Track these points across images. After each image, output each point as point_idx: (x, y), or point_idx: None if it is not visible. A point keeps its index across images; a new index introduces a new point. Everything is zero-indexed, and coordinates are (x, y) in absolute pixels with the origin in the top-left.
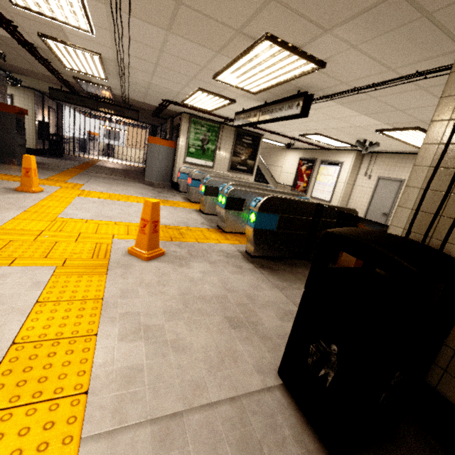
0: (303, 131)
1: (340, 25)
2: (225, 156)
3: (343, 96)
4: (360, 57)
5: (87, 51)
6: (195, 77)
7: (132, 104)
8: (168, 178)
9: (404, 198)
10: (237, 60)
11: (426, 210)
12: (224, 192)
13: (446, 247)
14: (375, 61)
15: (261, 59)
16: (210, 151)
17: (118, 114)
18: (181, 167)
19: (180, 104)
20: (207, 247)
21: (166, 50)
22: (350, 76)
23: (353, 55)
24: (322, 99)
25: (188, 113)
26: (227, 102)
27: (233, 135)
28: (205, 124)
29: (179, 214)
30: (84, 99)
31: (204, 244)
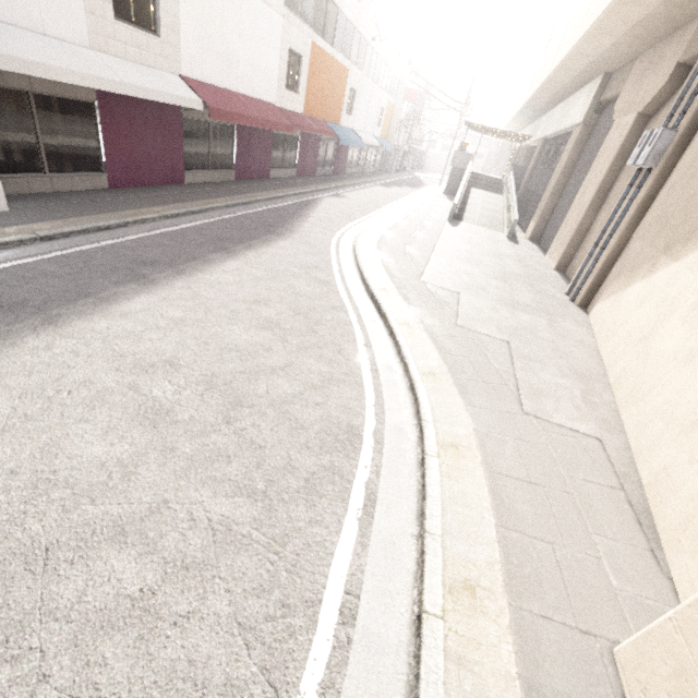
0: None
1: None
2: None
3: None
4: None
5: None
6: None
7: None
8: None
9: None
10: None
11: None
12: None
13: None
14: None
15: None
16: None
17: None
18: None
19: None
20: None
21: None
22: None
23: None
24: None
25: None
26: None
27: None
28: None
29: None
30: None
31: None
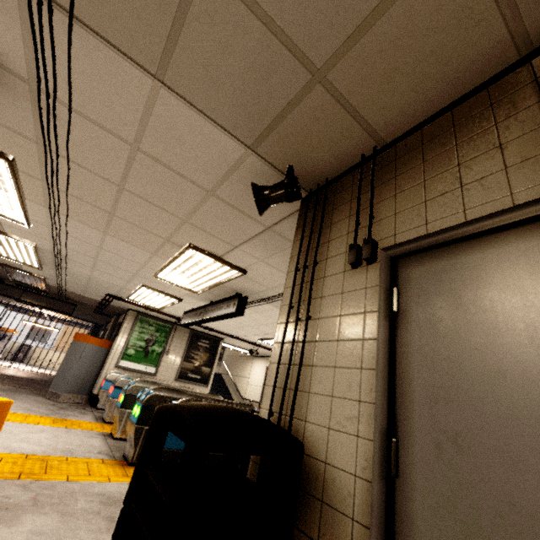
0: (260, 336)
1: (243, 245)
2: (174, 360)
3: (276, 300)
4: (271, 269)
5: (21, 240)
6: (137, 274)
7: (71, 297)
8: (87, 389)
9: (269, 376)
10: (170, 262)
11: (281, 385)
12: (141, 398)
13: (295, 424)
14: (282, 273)
15: (192, 263)
16: (155, 353)
17: (47, 306)
18: (110, 373)
19: (126, 300)
20: (79, 488)
21: (104, 247)
22: (272, 283)
23: (264, 266)
24: (259, 302)
25: (136, 310)
26: (174, 300)
27: (187, 337)
28: (155, 323)
29: (70, 438)
30: (7, 287)
31: (77, 484)
